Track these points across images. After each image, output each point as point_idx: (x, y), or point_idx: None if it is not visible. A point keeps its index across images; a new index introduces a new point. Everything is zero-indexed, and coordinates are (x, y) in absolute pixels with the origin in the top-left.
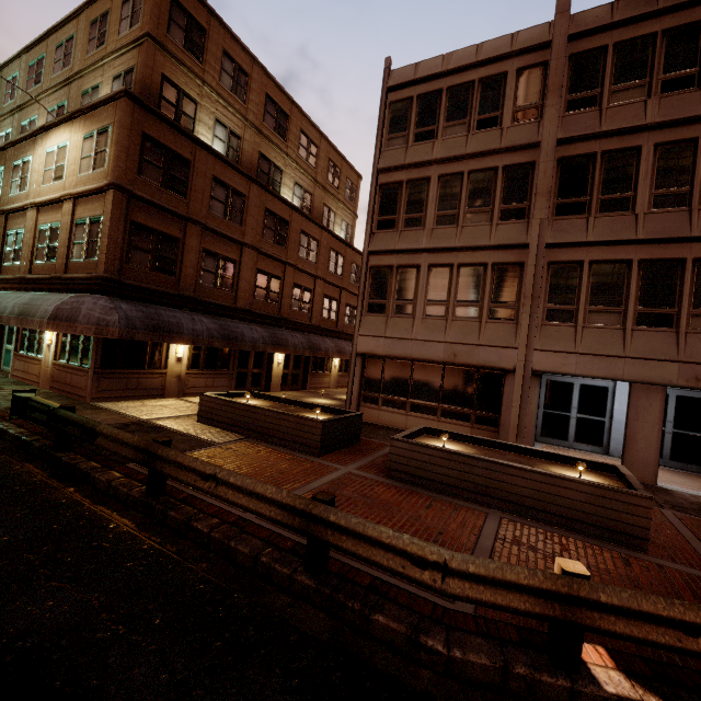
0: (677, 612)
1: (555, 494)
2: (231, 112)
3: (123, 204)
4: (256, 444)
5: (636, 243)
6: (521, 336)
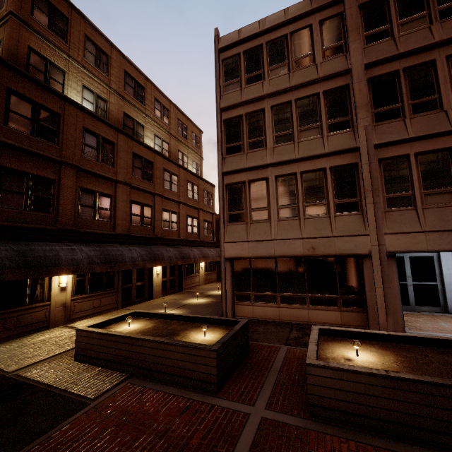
0: None
1: None
2: (96, 81)
3: None
4: (141, 386)
5: (451, 133)
6: (370, 224)
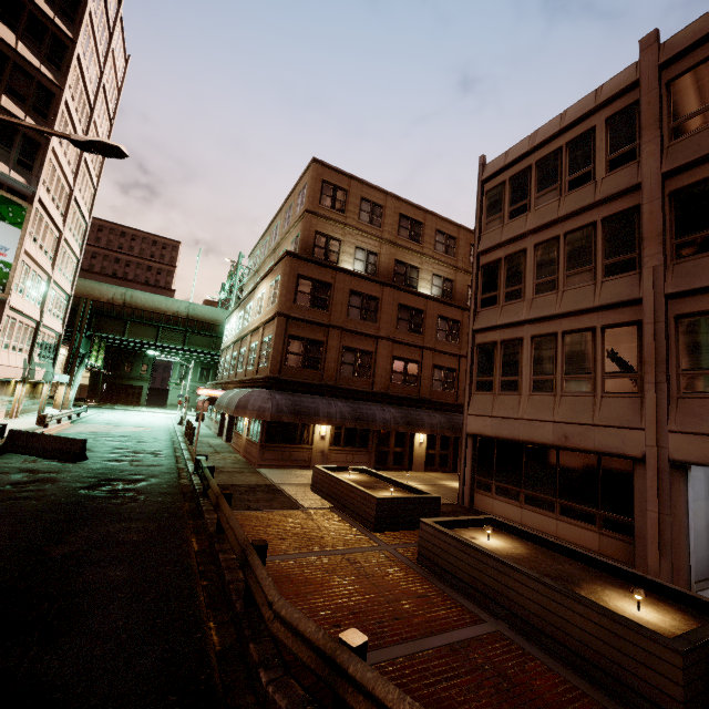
0: (400, 708)
1: (562, 617)
2: (369, 238)
3: (283, 324)
4: (334, 513)
5: None
6: (647, 413)
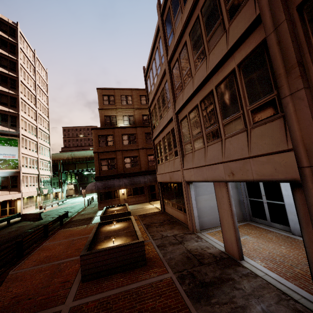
0: None
1: None
2: (128, 110)
3: (97, 156)
4: None
5: (196, 93)
6: (179, 163)
